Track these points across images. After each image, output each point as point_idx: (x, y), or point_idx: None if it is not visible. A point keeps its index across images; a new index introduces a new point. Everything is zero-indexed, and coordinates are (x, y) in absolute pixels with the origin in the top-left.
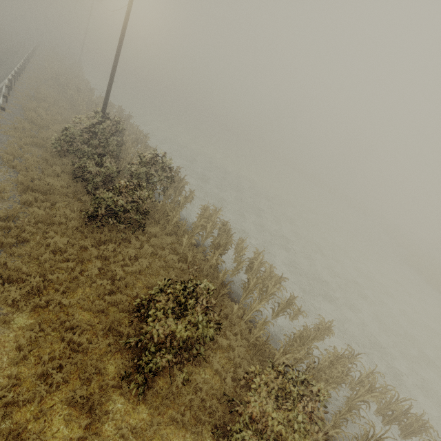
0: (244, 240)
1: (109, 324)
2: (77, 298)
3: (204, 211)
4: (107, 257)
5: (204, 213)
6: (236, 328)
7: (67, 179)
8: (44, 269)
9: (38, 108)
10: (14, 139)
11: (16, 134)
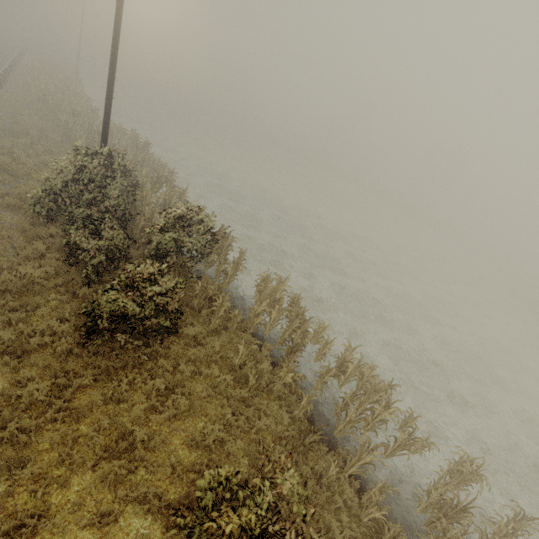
0: (327, 326)
1: None
2: (66, 510)
3: (264, 285)
4: (120, 399)
5: (265, 289)
6: (336, 499)
7: (54, 262)
8: (6, 459)
9: (16, 147)
10: None
11: None
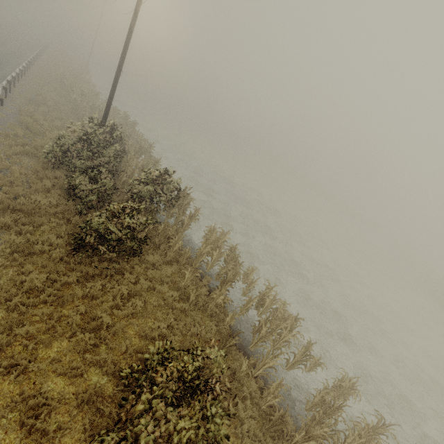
0: (254, 270)
1: (87, 397)
2: (49, 360)
3: (210, 234)
4: (94, 296)
5: (211, 237)
6: (244, 390)
7: (57, 196)
8: (11, 319)
9: (36, 112)
10: (2, 147)
11: (5, 142)
